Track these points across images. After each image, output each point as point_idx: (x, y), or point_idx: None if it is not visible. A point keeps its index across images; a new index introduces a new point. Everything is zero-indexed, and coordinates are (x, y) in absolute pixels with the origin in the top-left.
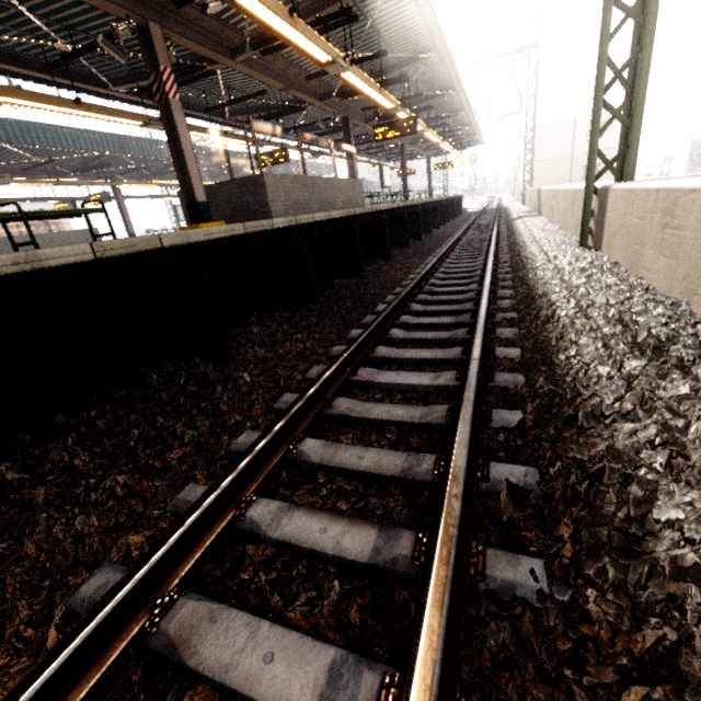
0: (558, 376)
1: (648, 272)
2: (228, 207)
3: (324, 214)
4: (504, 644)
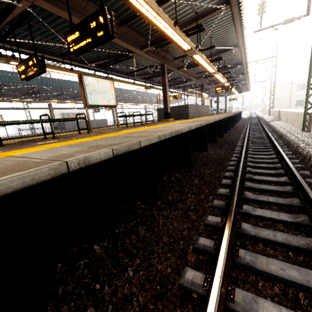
0: (304, 155)
1: None
2: (174, 114)
3: (221, 117)
4: (304, 176)
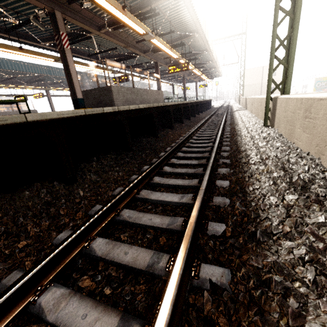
0: (247, 201)
1: (297, 140)
2: (94, 101)
3: (135, 106)
4: None
